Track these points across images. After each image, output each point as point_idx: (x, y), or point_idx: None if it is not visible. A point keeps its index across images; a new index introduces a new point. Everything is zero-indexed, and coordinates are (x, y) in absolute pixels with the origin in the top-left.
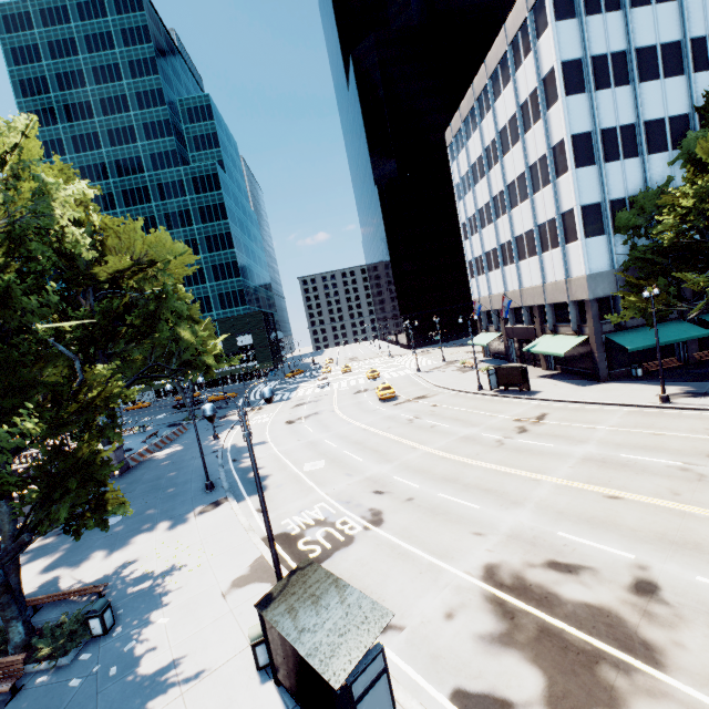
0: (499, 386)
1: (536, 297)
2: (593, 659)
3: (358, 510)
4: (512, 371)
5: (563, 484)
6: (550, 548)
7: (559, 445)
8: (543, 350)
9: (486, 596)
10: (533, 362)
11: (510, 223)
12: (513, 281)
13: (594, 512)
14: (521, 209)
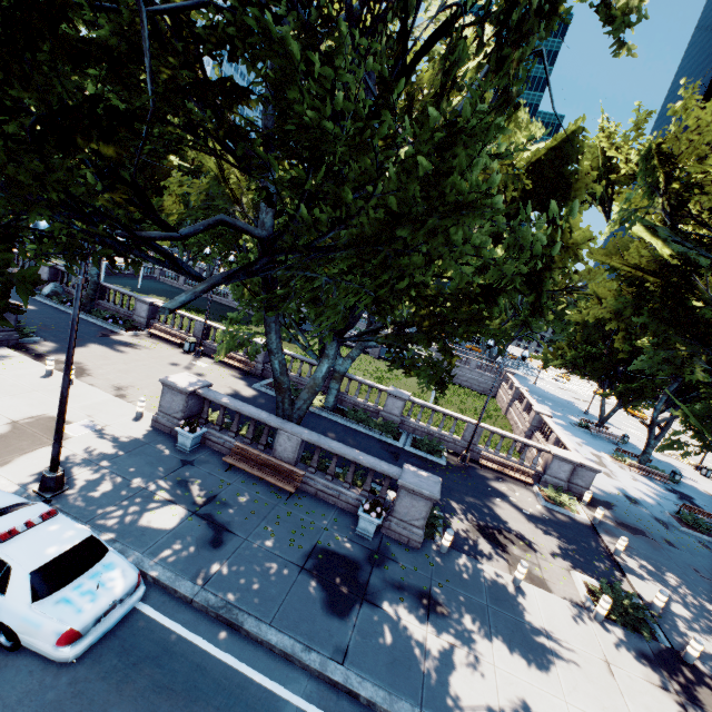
0: None
1: None
2: None
3: (690, 459)
4: None
5: None
6: None
7: None
8: None
9: None
10: None
11: None
12: None
13: None
14: None
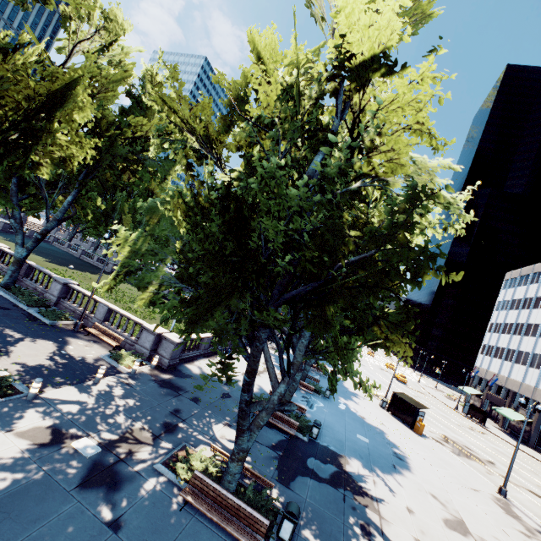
0: (467, 413)
1: (514, 386)
2: (467, 455)
3: None
4: (479, 410)
5: (479, 444)
6: (466, 445)
7: (486, 440)
8: (503, 413)
9: (442, 436)
10: (494, 419)
11: (519, 341)
12: (505, 371)
13: (486, 452)
14: (529, 339)
